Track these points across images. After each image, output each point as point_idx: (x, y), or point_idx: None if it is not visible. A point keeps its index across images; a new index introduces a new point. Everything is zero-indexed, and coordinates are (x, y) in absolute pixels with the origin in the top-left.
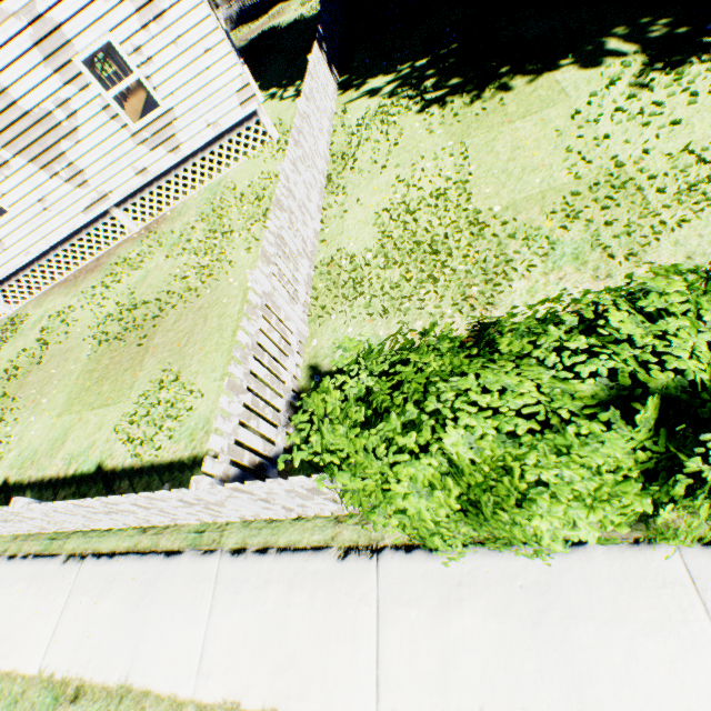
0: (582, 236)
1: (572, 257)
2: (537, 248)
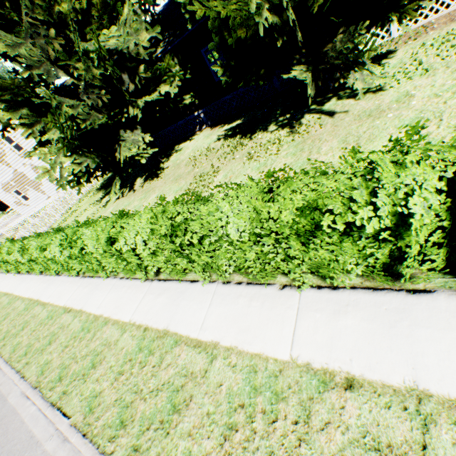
0: None
1: None
2: None
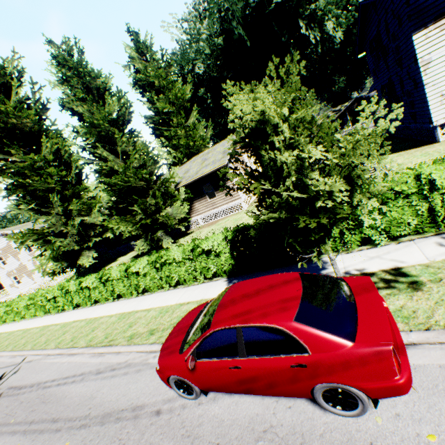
0: None
1: None
2: None
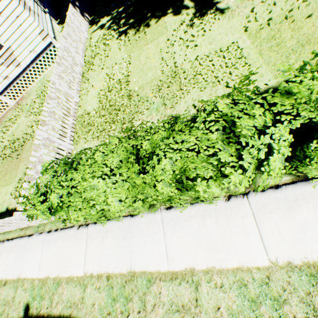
0: (160, 100)
1: (156, 109)
2: (146, 106)
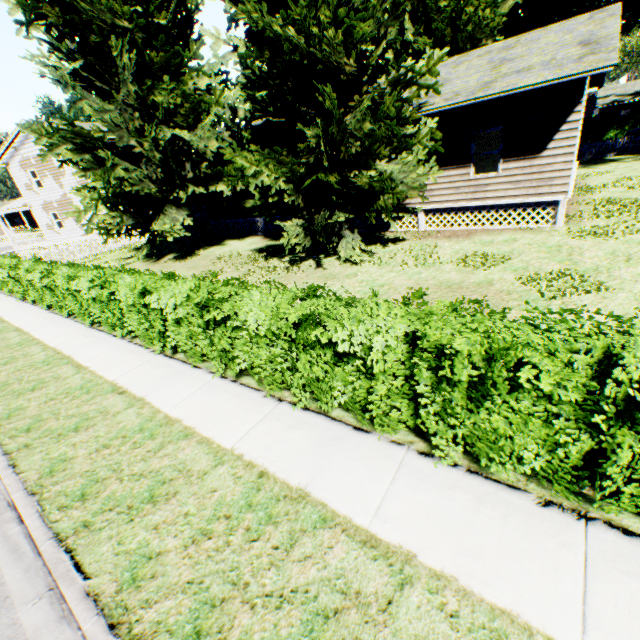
0: None
1: None
2: None
